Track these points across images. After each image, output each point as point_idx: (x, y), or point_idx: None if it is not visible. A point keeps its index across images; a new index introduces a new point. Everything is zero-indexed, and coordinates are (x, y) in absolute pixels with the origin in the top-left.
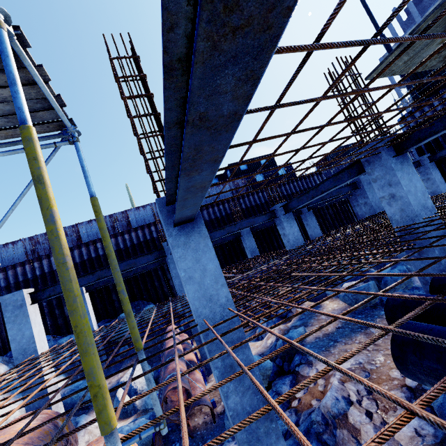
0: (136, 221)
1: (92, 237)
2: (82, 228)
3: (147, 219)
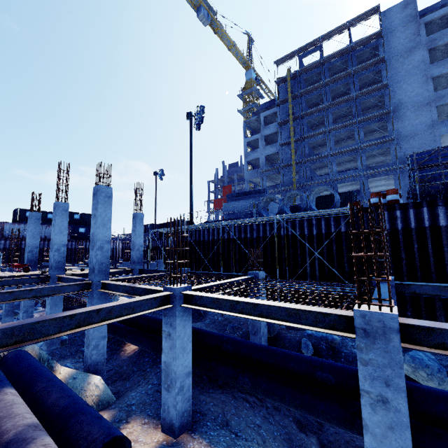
0: None
1: None
2: None
3: None
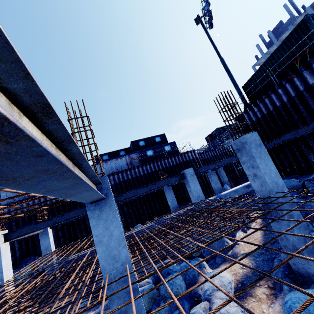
0: None
1: (10, 200)
2: (3, 193)
3: None
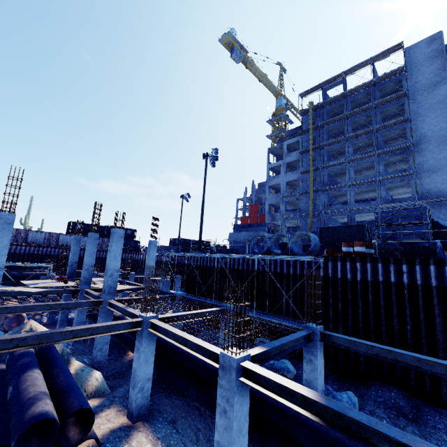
0: (31, 238)
1: None
2: None
3: (39, 239)
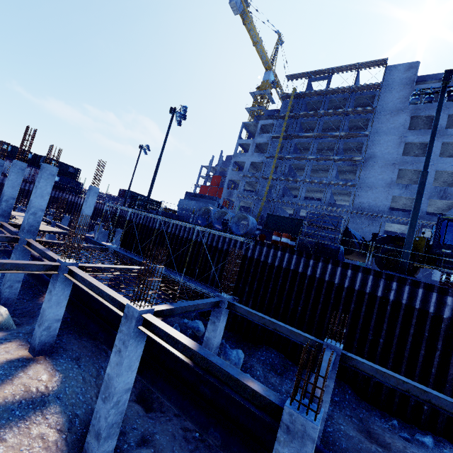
0: None
1: None
2: None
3: None
